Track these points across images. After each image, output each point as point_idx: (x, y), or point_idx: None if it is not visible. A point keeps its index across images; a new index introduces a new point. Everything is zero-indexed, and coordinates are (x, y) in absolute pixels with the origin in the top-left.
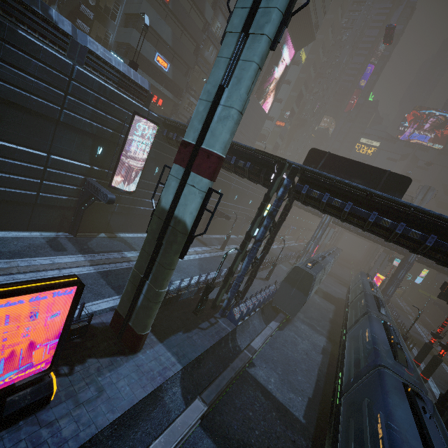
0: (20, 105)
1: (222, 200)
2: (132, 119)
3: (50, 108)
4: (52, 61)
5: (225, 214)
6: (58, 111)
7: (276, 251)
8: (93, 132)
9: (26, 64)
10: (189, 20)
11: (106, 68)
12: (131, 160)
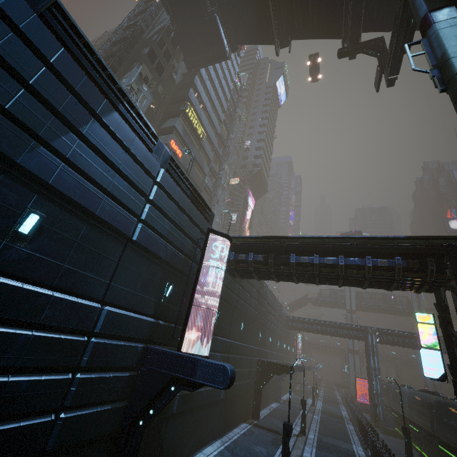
0: (86, 209)
1: (261, 347)
2: (207, 238)
3: (124, 217)
4: (142, 156)
5: (286, 365)
6: (133, 224)
7: (331, 409)
8: (166, 258)
9: (113, 152)
10: (194, 172)
11: (182, 180)
12: (196, 301)
